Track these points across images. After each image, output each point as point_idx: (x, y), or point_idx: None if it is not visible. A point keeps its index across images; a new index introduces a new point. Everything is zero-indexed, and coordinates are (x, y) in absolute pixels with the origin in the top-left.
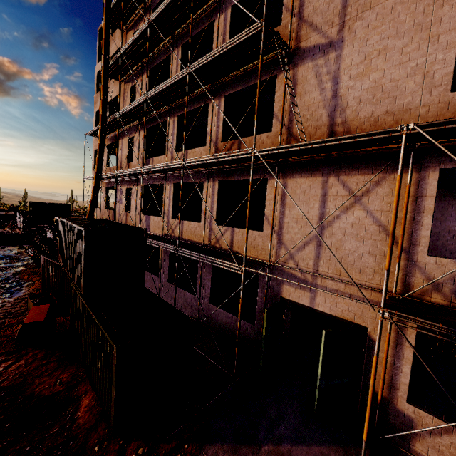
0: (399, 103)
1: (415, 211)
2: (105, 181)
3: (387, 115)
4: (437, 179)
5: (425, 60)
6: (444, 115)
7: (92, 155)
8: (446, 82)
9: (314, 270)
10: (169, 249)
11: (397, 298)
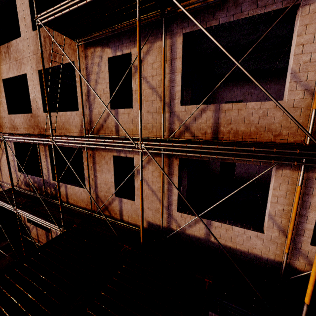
0: (1, 115)
1: (13, 157)
2: None
3: (0, 118)
4: (14, 145)
5: (1, 100)
6: (9, 122)
7: None
8: (7, 110)
9: (2, 180)
10: None
11: (11, 188)
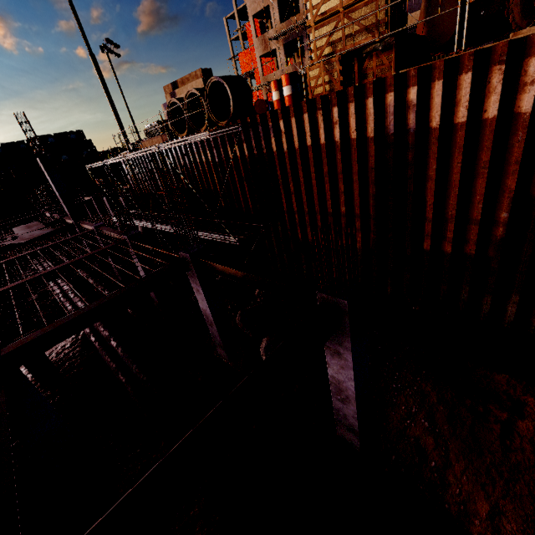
0: None
1: None
2: (284, 37)
3: None
4: None
5: None
6: None
7: (250, 23)
8: None
9: None
10: (412, 29)
11: None
